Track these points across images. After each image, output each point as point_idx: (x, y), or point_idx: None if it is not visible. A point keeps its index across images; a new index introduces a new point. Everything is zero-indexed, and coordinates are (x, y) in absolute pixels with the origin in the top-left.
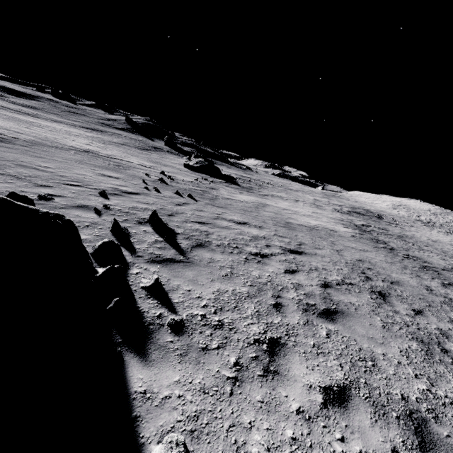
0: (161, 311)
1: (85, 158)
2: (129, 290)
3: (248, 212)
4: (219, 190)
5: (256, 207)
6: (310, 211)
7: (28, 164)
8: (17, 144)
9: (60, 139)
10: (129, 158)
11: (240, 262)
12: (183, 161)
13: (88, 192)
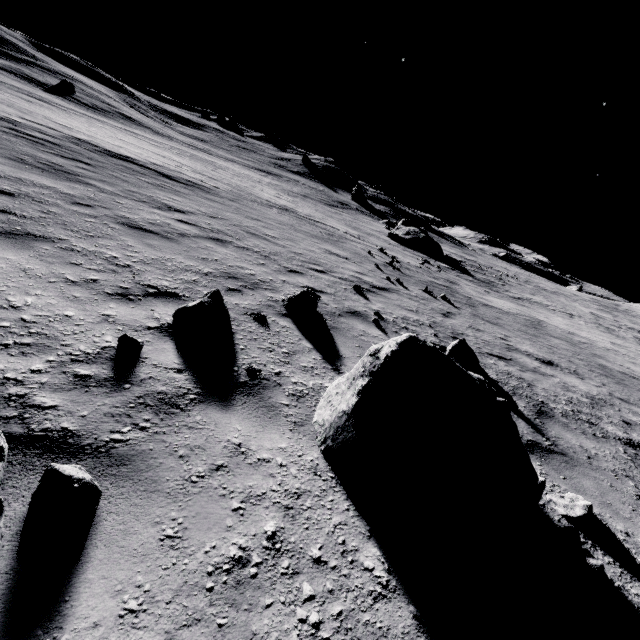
0: (639, 589)
1: (293, 221)
2: (553, 521)
3: (534, 337)
4: (460, 285)
5: (534, 327)
6: (607, 341)
7: (255, 232)
8: (224, 198)
9: (251, 189)
10: (328, 220)
11: (627, 462)
12: (382, 226)
13: (340, 284)
